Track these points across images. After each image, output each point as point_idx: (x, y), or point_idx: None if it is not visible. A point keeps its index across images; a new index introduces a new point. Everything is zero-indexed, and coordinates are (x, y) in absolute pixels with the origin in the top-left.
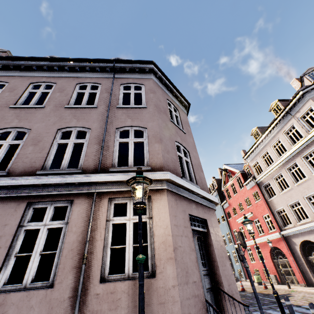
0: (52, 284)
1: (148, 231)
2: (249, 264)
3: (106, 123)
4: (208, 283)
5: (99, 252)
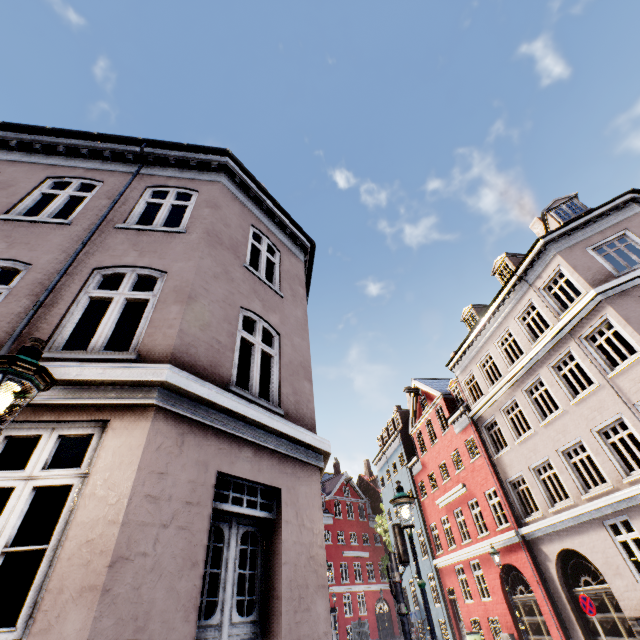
0: None
1: (65, 510)
2: (462, 606)
3: (72, 255)
4: None
5: None
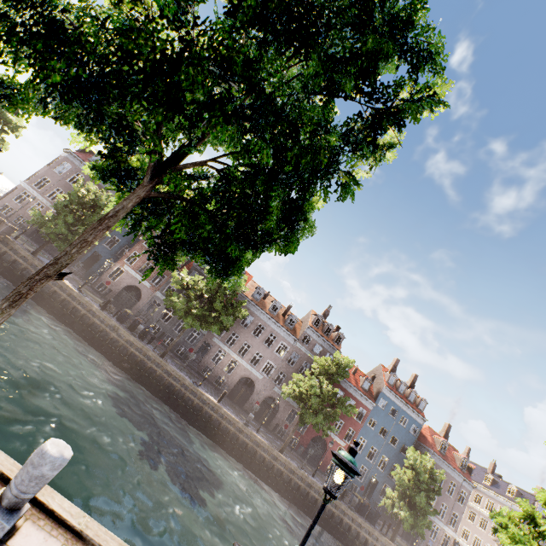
0: (434, 541)
1: (448, 543)
2: None
3: (452, 508)
4: None
5: (441, 541)
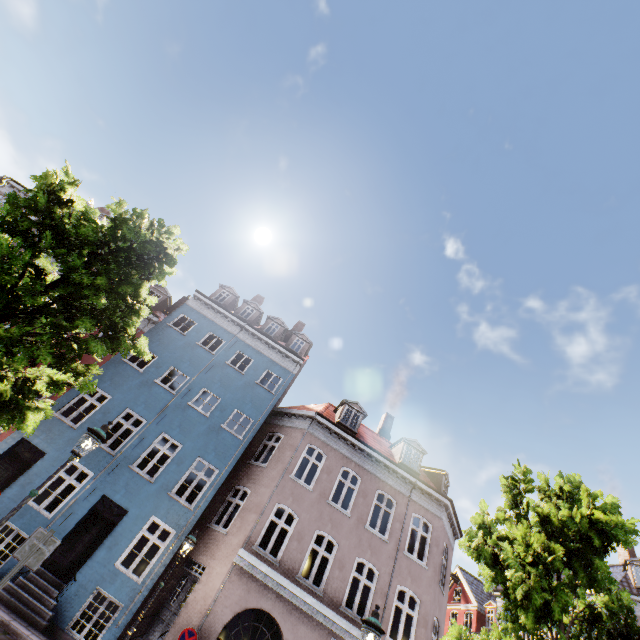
0: None
1: None
2: None
3: (392, 574)
4: None
5: None
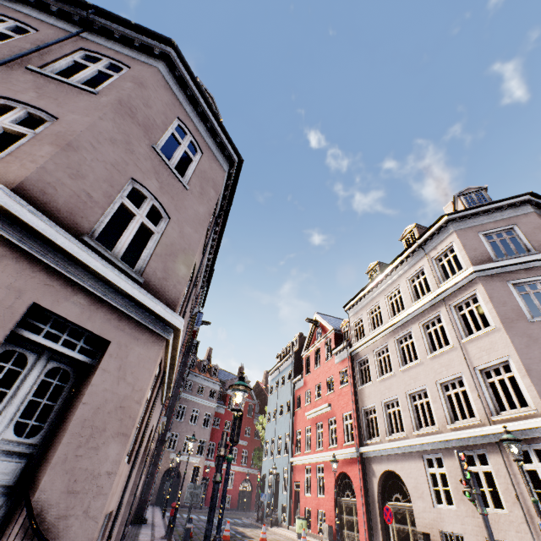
0: None
1: None
2: (302, 497)
3: None
4: (1, 473)
5: None
